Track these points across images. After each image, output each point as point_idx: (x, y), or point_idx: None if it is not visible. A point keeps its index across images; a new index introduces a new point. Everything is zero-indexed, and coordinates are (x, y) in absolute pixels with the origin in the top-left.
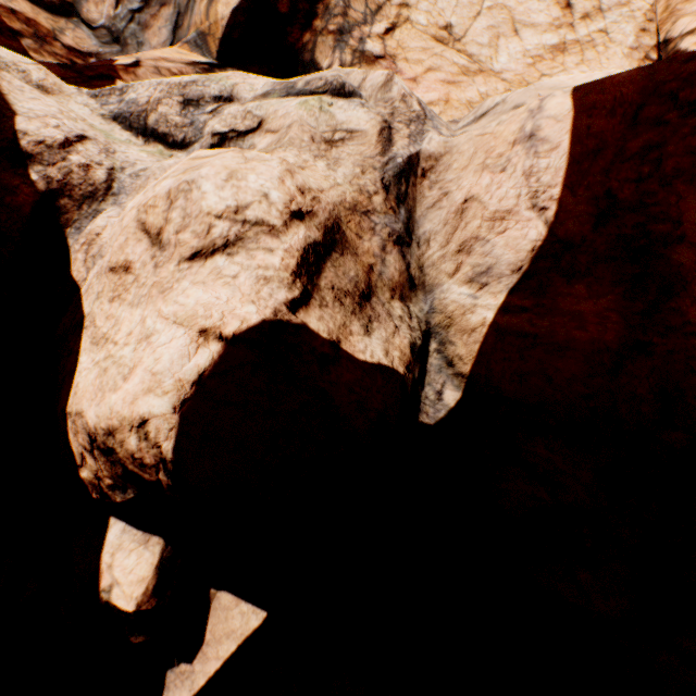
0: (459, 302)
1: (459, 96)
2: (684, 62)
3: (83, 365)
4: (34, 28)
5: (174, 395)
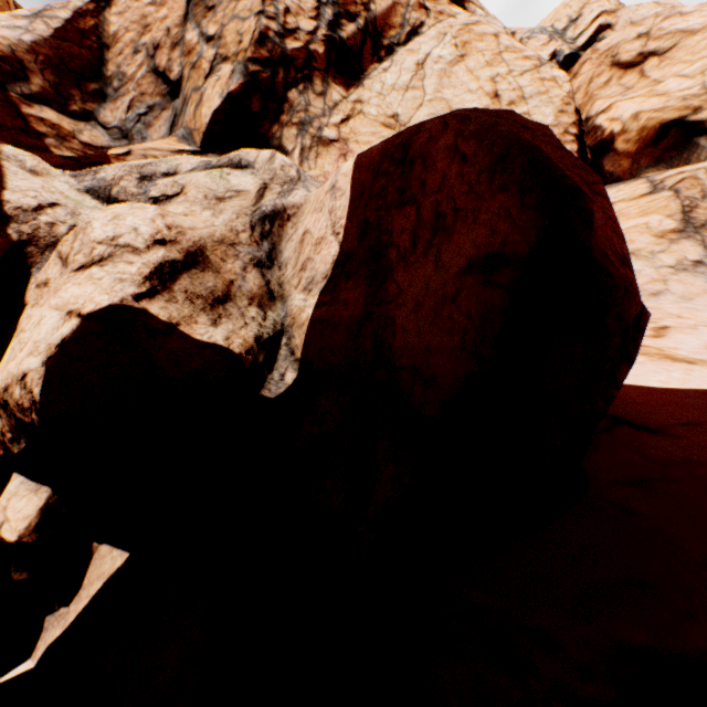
0: (299, 306)
1: None
2: (397, 137)
3: (7, 354)
4: (57, 131)
5: (45, 354)
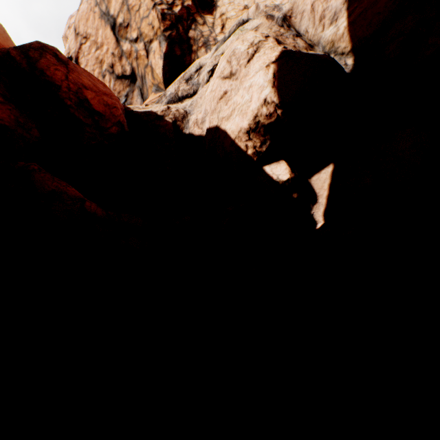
0: (331, 34)
1: None
2: None
3: (229, 127)
4: None
5: (269, 85)
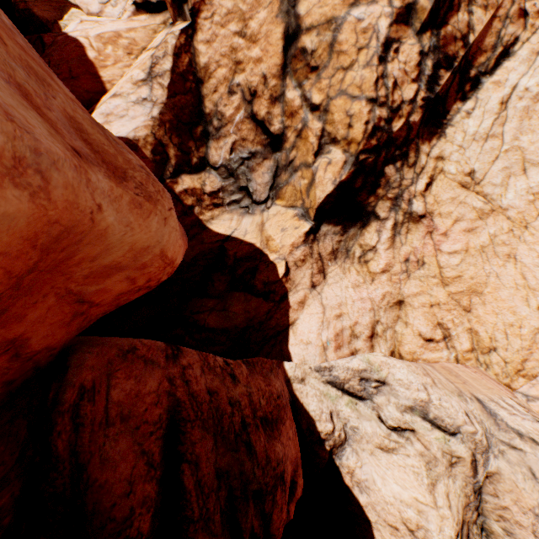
0: (497, 530)
1: (475, 242)
2: None
3: None
4: (195, 195)
5: None
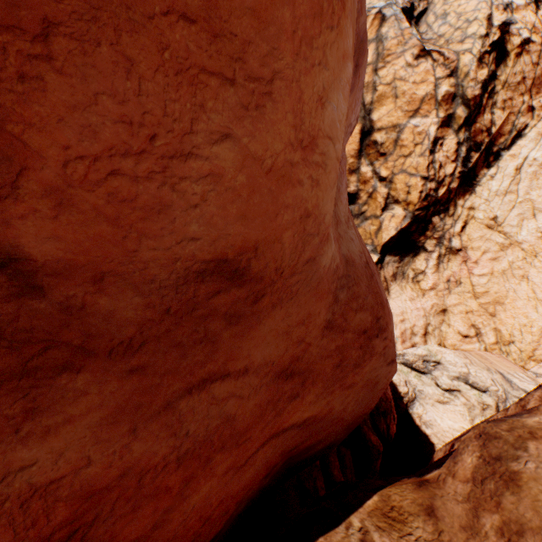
0: None
1: (498, 267)
2: None
3: None
4: None
5: None
